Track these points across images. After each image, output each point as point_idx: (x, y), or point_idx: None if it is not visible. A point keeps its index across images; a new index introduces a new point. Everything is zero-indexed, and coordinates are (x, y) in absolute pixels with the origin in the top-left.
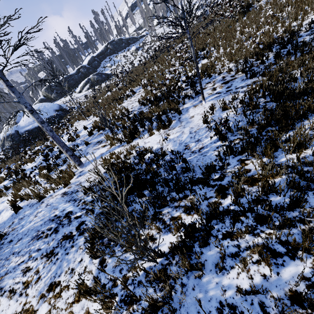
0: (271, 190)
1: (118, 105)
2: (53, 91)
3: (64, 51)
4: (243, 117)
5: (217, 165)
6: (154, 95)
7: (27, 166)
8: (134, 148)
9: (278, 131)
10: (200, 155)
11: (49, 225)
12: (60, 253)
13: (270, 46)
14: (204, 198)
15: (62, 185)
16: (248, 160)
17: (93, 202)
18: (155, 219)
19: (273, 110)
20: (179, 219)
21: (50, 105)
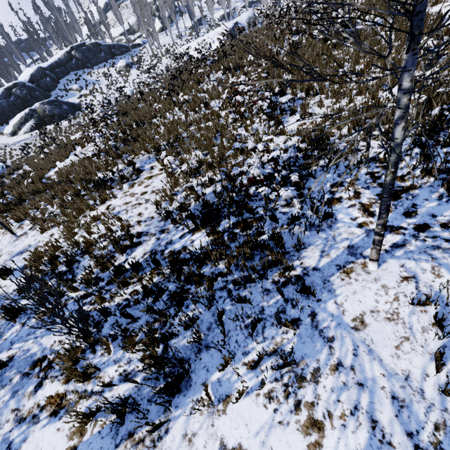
0: None
1: (101, 201)
2: None
3: None
4: None
5: None
6: (201, 200)
7: None
8: None
9: None
10: None
11: None
12: None
13: None
14: None
15: None
16: None
17: None
18: None
19: None
20: None
21: None
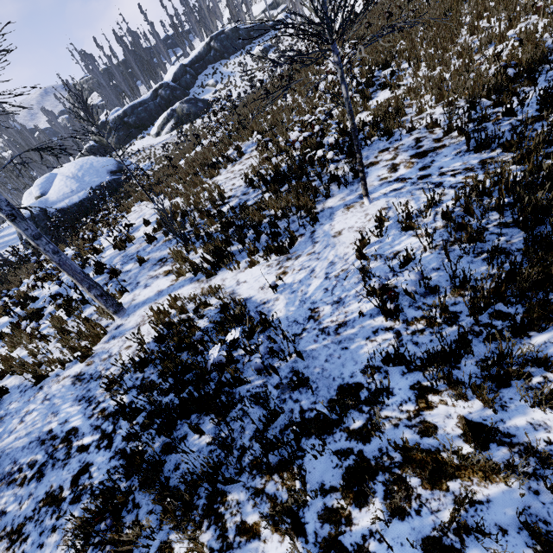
0: (475, 530)
1: (210, 178)
2: (110, 132)
3: (130, 54)
4: (444, 261)
5: (365, 387)
6: (274, 168)
7: (44, 289)
8: (213, 295)
9: (519, 325)
10: (337, 345)
11: (34, 454)
12: (30, 540)
13: (533, 71)
14: (315, 495)
15: (81, 353)
16: (437, 393)
17: (118, 417)
18: (210, 514)
19: (514, 263)
20: (254, 536)
21: (102, 161)
